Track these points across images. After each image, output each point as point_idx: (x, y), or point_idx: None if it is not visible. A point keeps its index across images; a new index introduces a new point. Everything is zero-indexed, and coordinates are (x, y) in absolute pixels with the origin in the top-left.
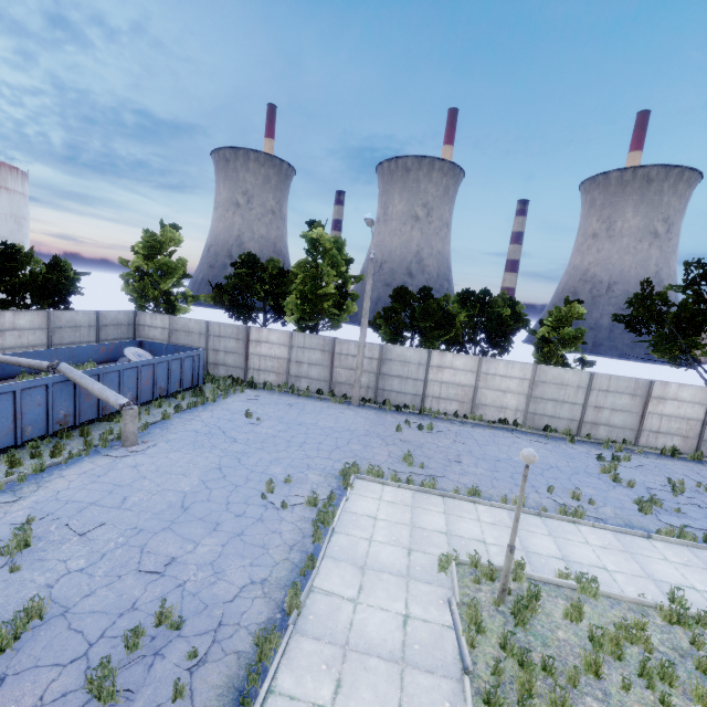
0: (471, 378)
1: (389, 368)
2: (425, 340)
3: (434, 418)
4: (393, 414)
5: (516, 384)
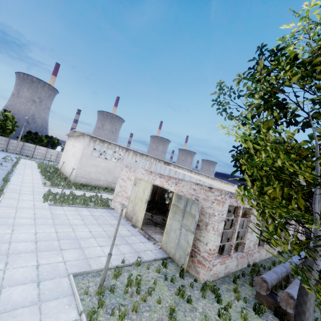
0: (45, 152)
1: (25, 147)
2: (35, 144)
3: (35, 158)
4: (25, 156)
5: (55, 154)
